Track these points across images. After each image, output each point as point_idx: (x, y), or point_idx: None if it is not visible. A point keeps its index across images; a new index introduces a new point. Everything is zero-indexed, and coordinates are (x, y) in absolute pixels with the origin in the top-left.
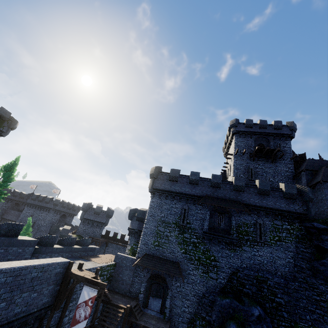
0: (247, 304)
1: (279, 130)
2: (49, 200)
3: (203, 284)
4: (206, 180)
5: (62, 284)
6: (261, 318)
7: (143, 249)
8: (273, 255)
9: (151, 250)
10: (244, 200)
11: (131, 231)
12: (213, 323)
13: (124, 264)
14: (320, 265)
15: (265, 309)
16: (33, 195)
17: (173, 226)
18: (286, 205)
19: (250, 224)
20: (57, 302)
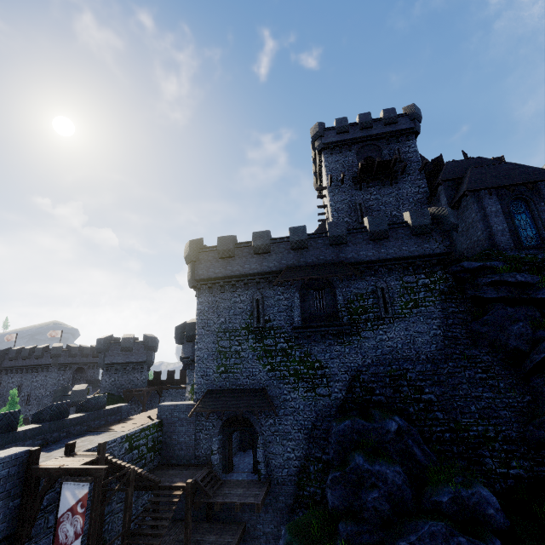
0: (378, 419)
1: (393, 125)
2: (43, 352)
3: (310, 409)
4: (282, 241)
5: (25, 492)
6: (402, 432)
7: (203, 384)
8: (410, 332)
9: (216, 382)
10: (351, 257)
11: (186, 362)
12: (333, 462)
13: (176, 418)
14: (480, 326)
15: (409, 416)
16: (9, 352)
17: (243, 333)
18: (418, 247)
19: (367, 293)
20: (22, 525)
